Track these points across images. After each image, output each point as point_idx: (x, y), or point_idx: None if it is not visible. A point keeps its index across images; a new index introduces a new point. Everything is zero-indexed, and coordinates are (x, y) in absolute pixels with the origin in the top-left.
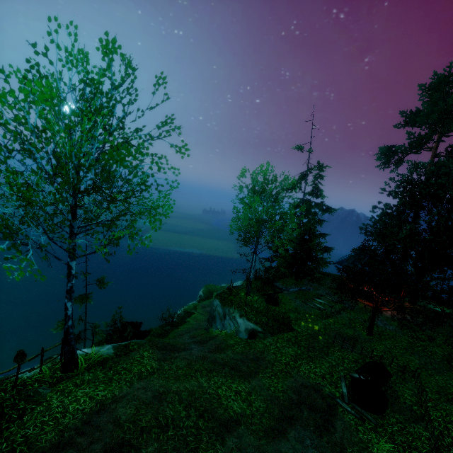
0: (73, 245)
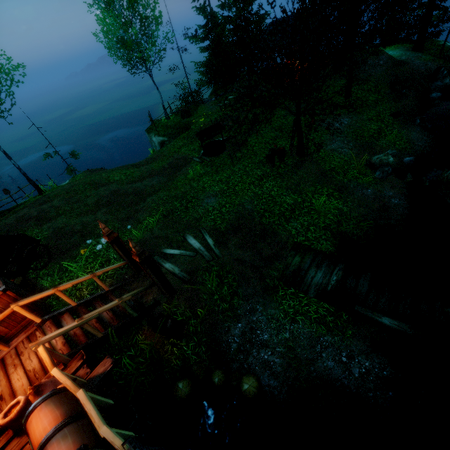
0: None
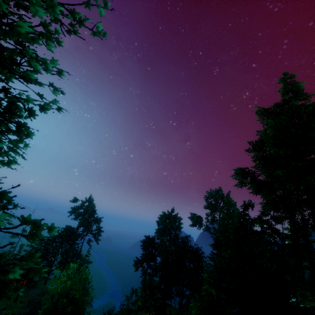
0: None
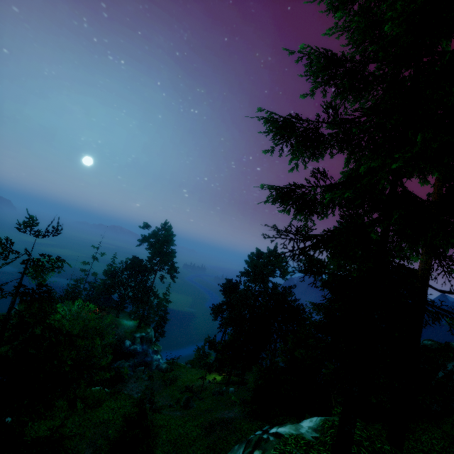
0: None
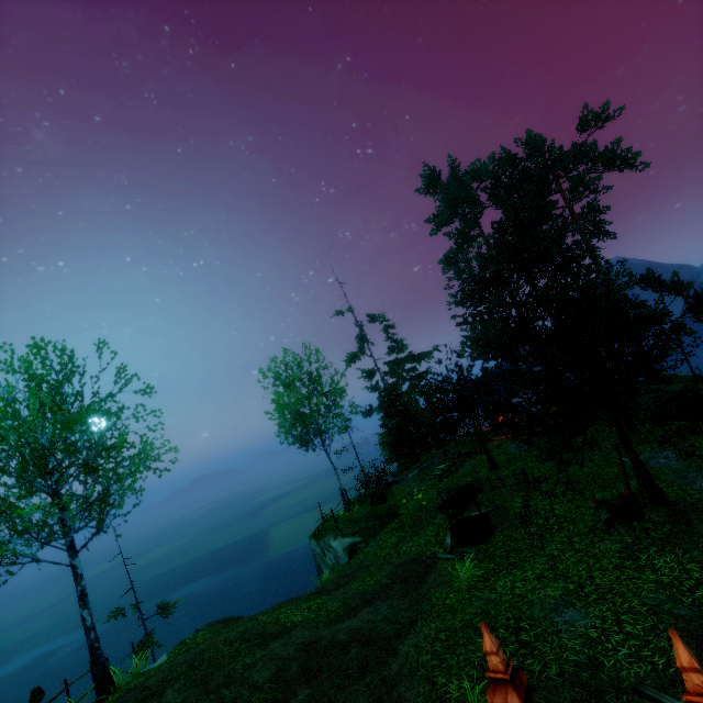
0: (70, 541)
